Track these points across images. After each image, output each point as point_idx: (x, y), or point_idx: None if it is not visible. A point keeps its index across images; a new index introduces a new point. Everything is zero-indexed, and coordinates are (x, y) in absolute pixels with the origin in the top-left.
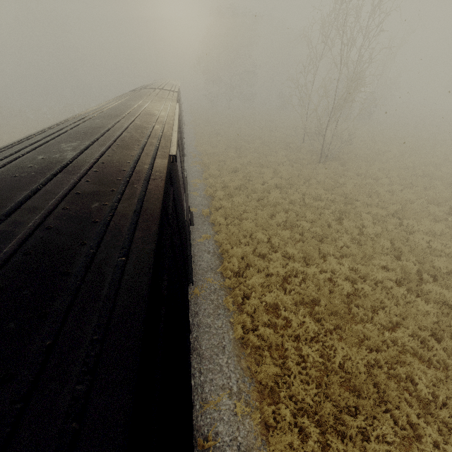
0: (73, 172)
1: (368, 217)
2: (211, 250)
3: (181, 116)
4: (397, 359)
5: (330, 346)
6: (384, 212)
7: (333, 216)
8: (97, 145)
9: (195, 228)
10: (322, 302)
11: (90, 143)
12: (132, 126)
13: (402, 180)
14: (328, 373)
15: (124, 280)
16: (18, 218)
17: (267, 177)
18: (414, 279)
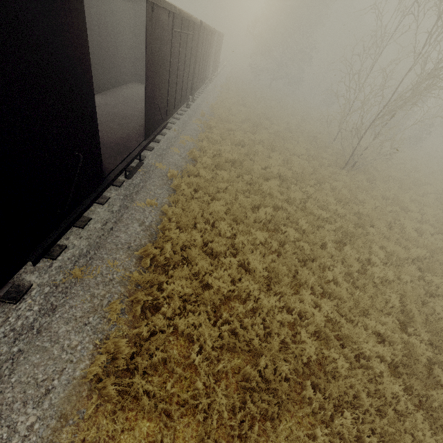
0: None
1: (379, 253)
2: (147, 222)
3: (206, 66)
4: None
5: None
6: (403, 254)
7: (334, 235)
8: None
9: (146, 188)
10: (262, 360)
11: None
12: None
13: (438, 222)
14: None
15: None
16: None
17: (272, 162)
18: (419, 371)
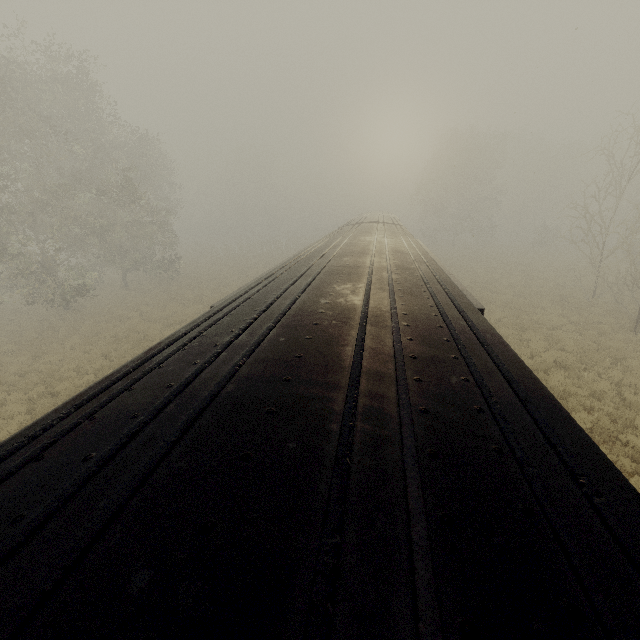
0: (381, 324)
1: None
2: None
3: None
4: None
5: None
6: None
7: None
8: (377, 289)
9: None
10: None
11: (368, 285)
12: (394, 266)
13: None
14: None
15: None
16: (372, 388)
17: (537, 347)
18: None
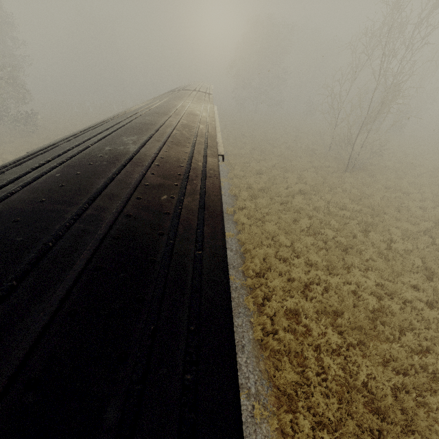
0: (138, 164)
1: (397, 232)
2: (234, 248)
3: None
4: (427, 386)
5: (353, 361)
6: (415, 229)
7: (359, 227)
8: (154, 141)
9: None
10: (345, 314)
11: (147, 138)
12: (180, 125)
13: (436, 197)
14: (349, 389)
15: (204, 273)
16: (102, 203)
17: (291, 182)
18: None
